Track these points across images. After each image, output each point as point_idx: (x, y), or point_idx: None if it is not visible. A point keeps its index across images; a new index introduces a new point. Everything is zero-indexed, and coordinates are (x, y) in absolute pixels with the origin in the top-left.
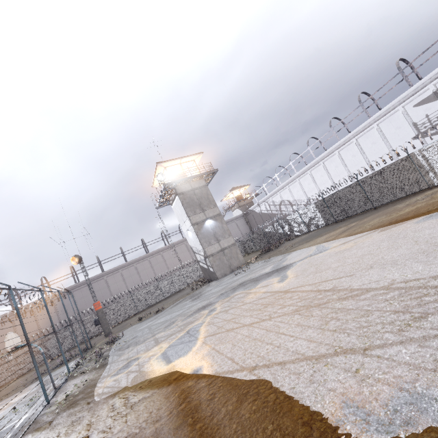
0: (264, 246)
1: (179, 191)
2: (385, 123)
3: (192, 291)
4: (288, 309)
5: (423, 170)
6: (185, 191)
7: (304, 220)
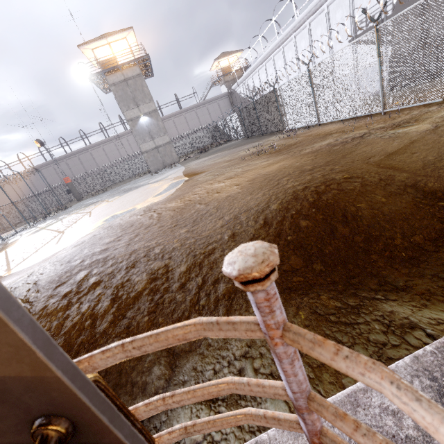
0: (206, 145)
1: (111, 82)
2: (334, 7)
3: (136, 178)
4: (59, 228)
5: (281, 111)
6: (117, 81)
7: (234, 127)
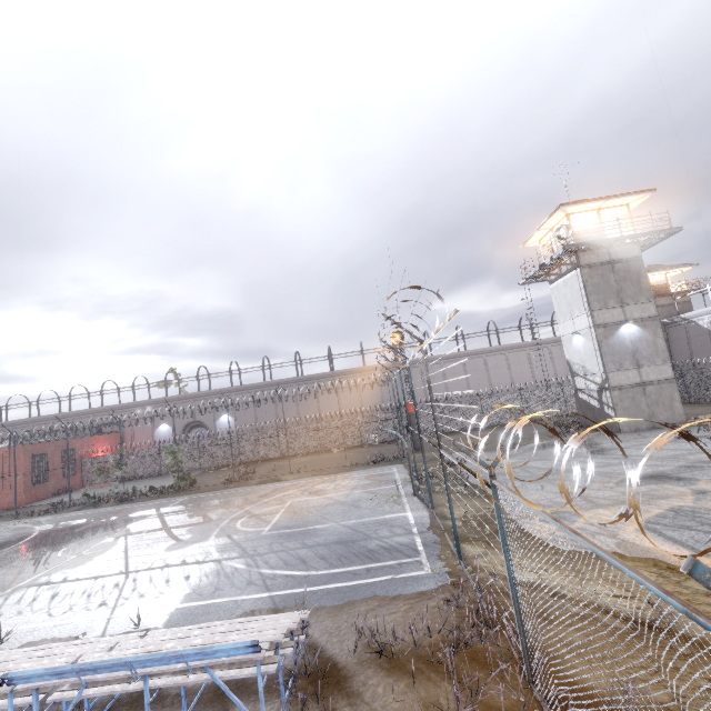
0: None
1: (584, 262)
2: None
3: (559, 434)
4: None
5: None
6: (596, 263)
7: None
